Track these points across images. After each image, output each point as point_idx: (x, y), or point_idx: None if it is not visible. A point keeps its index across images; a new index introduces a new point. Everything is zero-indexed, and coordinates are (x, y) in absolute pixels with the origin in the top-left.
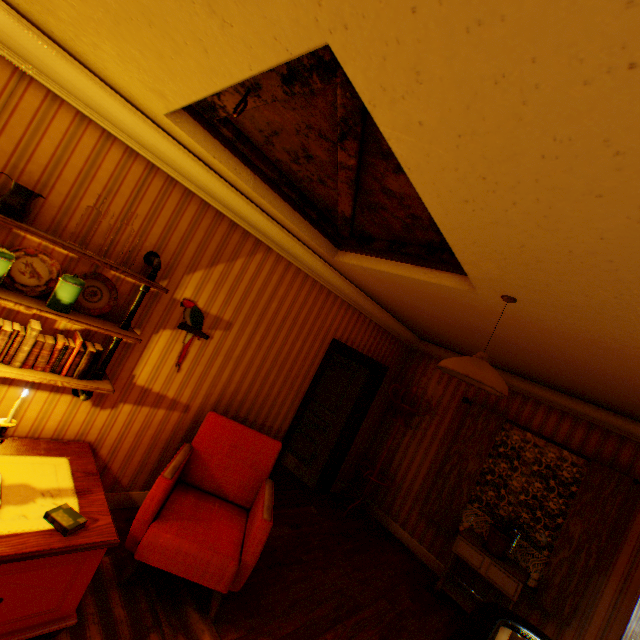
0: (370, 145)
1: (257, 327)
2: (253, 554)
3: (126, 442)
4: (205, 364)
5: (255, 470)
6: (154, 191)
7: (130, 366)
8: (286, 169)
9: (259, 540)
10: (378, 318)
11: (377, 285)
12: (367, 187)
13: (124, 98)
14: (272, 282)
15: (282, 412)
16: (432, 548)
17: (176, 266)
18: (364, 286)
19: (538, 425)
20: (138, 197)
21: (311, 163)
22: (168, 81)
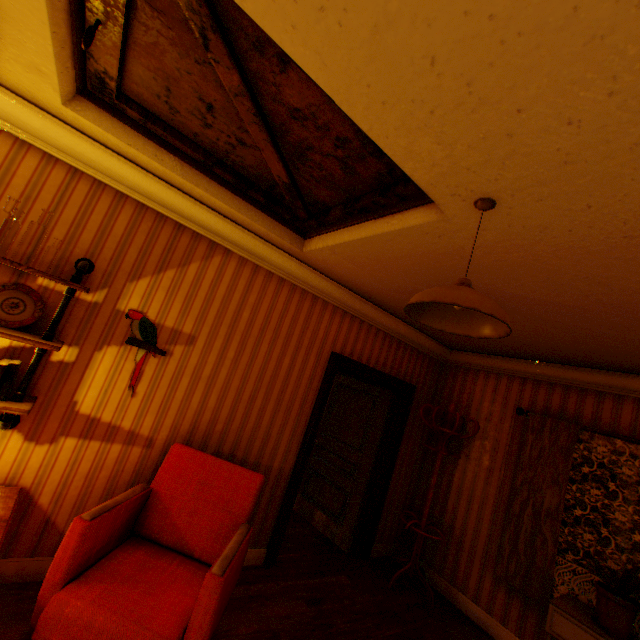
0: (237, 39)
1: (228, 340)
2: (199, 631)
3: (73, 487)
4: (167, 386)
5: (229, 513)
6: (80, 196)
7: (70, 390)
8: (208, 144)
9: (206, 607)
10: (386, 326)
11: (359, 273)
12: (277, 120)
13: (32, 104)
14: (239, 288)
15: (281, 446)
16: (523, 632)
17: (115, 273)
18: (352, 283)
19: (629, 427)
20: (62, 202)
21: (217, 117)
22: (22, 38)
